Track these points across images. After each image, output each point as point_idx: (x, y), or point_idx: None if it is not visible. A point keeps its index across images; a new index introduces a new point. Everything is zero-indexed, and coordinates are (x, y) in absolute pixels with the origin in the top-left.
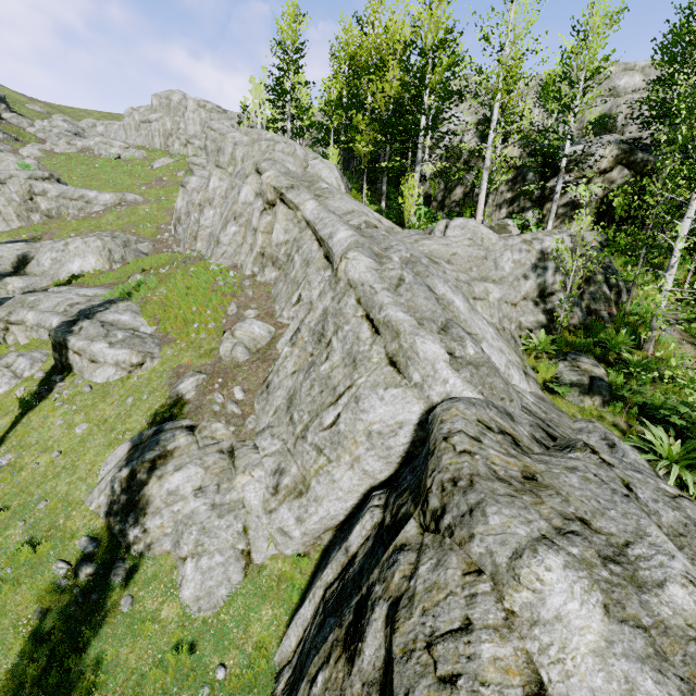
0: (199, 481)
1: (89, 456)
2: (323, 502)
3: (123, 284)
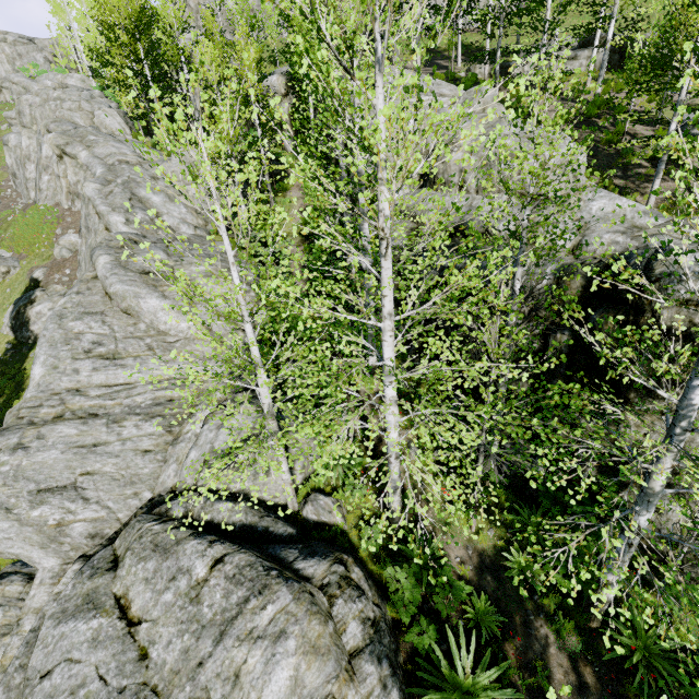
0: (51, 307)
1: None
2: None
3: None
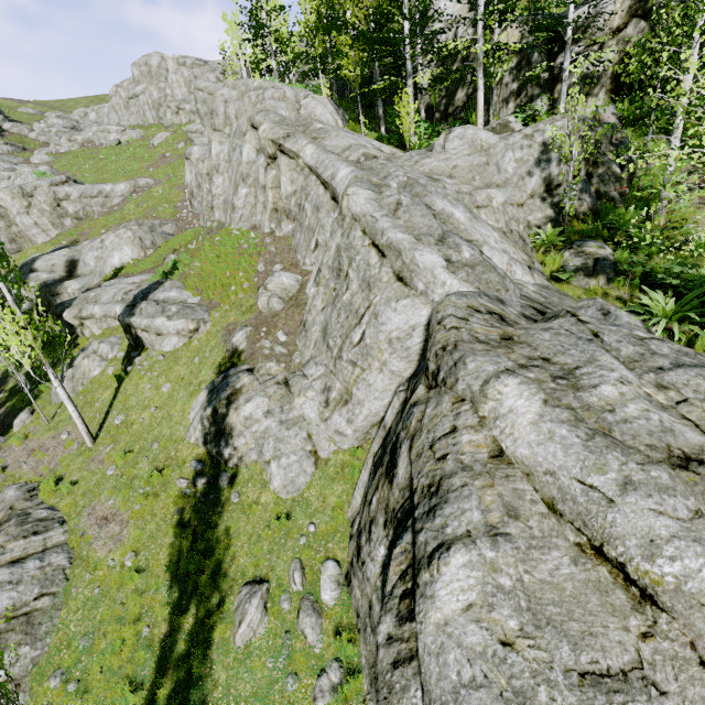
0: (266, 407)
1: (178, 406)
2: (365, 404)
3: (161, 266)
